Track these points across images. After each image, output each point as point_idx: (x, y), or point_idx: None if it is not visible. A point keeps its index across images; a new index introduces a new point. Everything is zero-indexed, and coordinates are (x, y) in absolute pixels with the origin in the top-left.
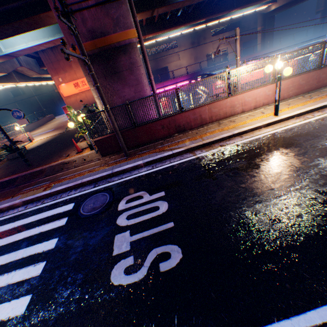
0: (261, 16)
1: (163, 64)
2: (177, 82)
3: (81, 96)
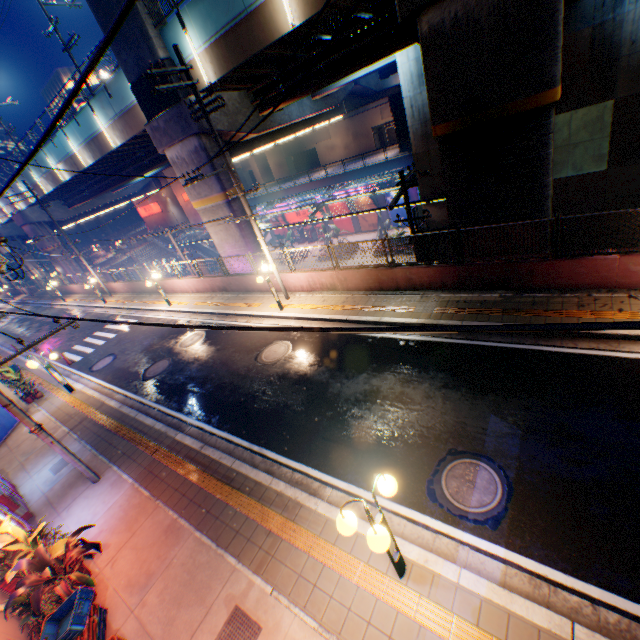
0: None
1: (310, 144)
2: None
3: (152, 218)
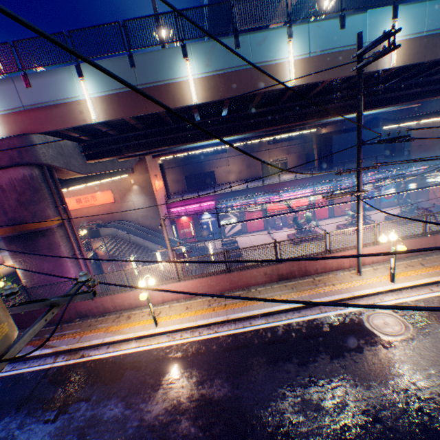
0: (316, 135)
1: (210, 167)
2: (201, 201)
3: (83, 211)
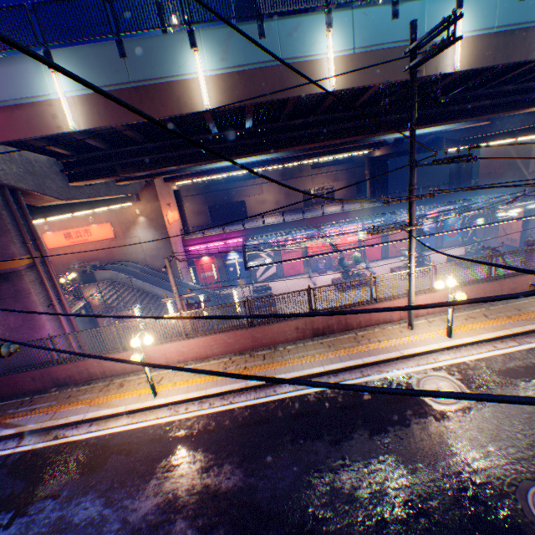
0: (368, 158)
1: (239, 196)
2: (227, 237)
3: (74, 249)
